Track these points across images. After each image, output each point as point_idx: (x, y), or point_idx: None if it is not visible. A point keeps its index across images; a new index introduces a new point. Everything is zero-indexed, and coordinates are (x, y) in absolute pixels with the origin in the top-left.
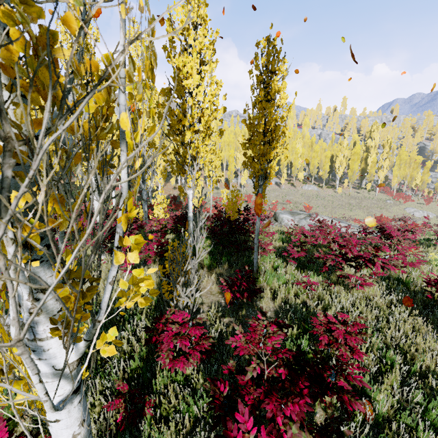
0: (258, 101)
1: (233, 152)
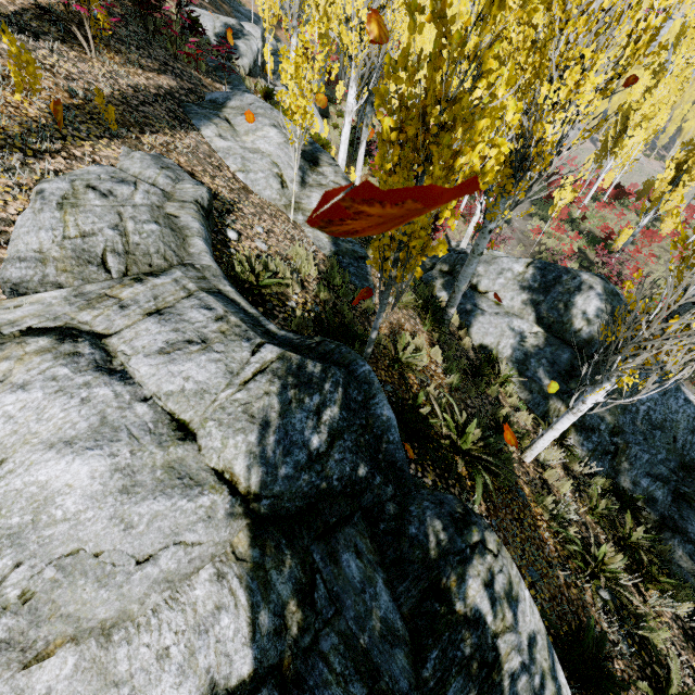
0: None
1: None
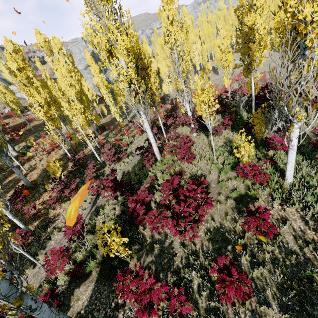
0: (292, 16)
1: (216, 42)
